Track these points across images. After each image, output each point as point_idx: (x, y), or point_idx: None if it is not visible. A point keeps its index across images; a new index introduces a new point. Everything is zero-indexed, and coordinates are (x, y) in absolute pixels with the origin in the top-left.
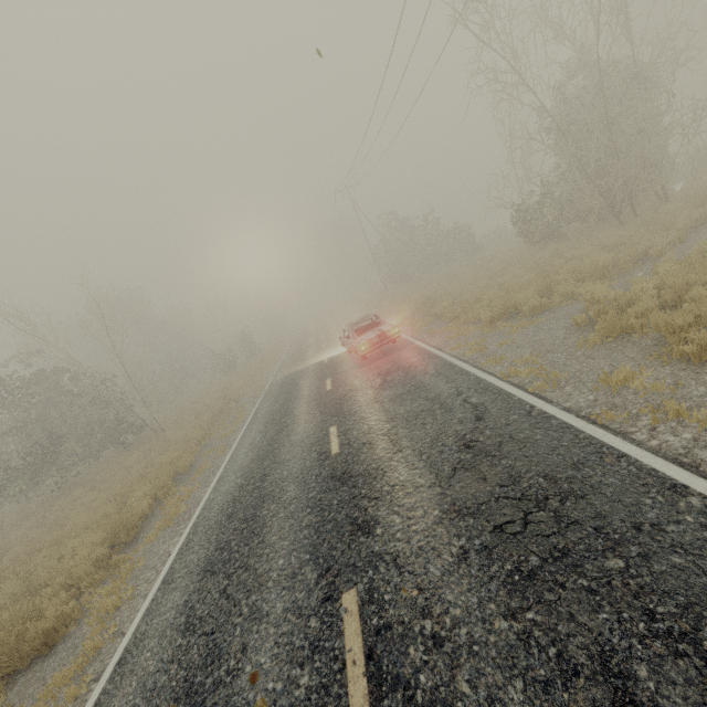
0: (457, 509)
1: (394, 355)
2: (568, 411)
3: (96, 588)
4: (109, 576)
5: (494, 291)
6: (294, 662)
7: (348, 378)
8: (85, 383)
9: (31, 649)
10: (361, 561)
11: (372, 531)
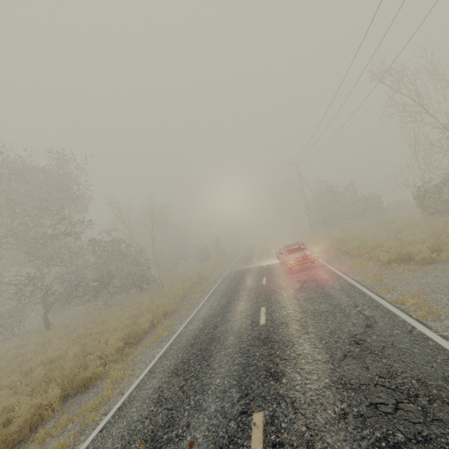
0: (343, 383)
1: (311, 271)
2: (444, 338)
3: (114, 364)
4: (121, 359)
5: (393, 241)
6: (217, 444)
7: (277, 279)
8: (132, 250)
9: (78, 385)
10: (269, 396)
11: (280, 379)
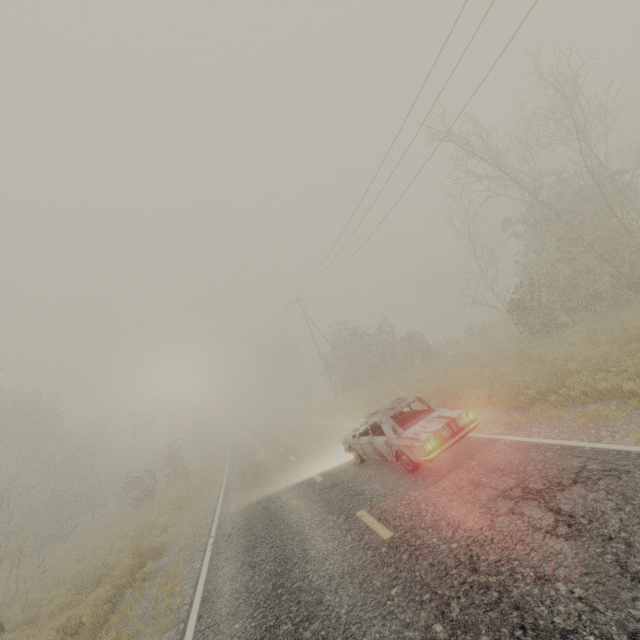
0: None
1: (485, 458)
2: None
3: None
4: None
5: (574, 363)
6: None
7: (418, 508)
8: None
9: None
10: None
11: None
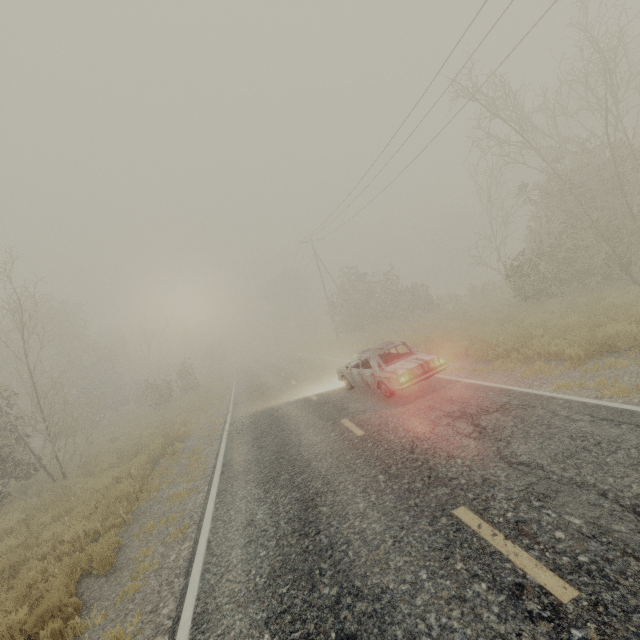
0: None
1: (444, 393)
2: None
3: None
4: None
5: (541, 329)
6: None
7: (386, 419)
8: None
9: None
10: None
11: None
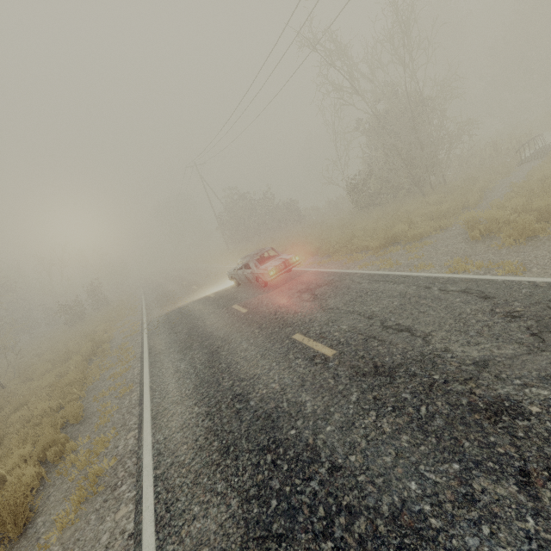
0: None
1: (299, 279)
2: None
3: None
4: None
5: (362, 231)
6: None
7: (262, 300)
8: None
9: None
10: None
11: (525, 411)
